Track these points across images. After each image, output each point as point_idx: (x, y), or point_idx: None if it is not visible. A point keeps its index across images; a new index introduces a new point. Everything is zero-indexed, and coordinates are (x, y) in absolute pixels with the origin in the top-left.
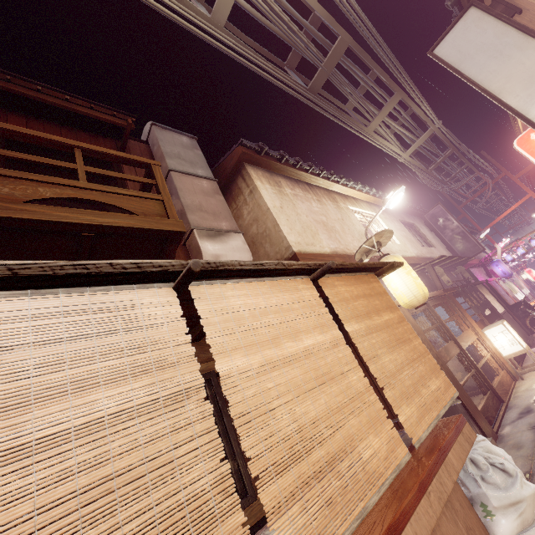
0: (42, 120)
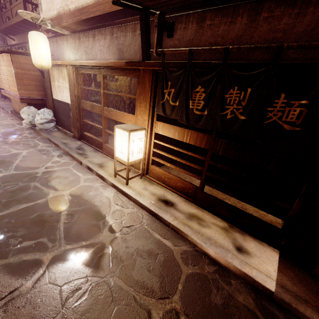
0: None
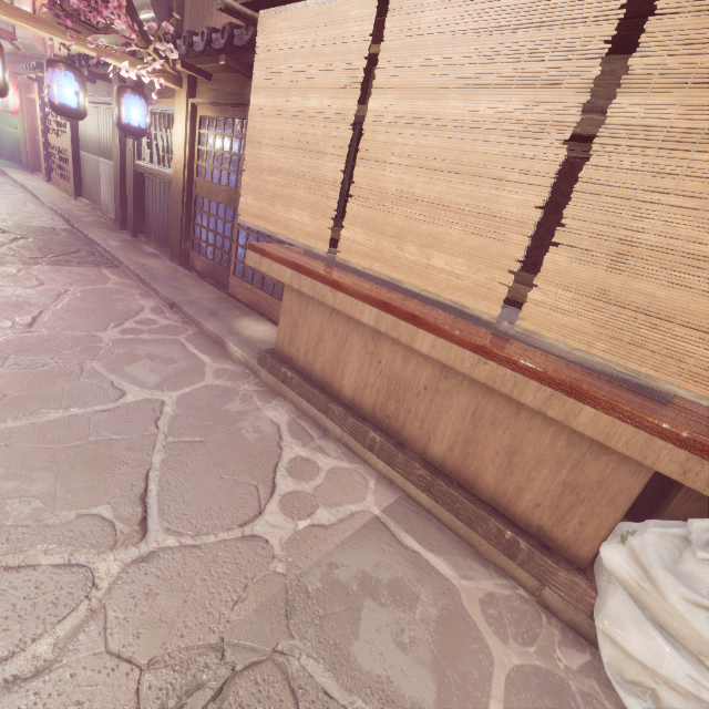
0: None
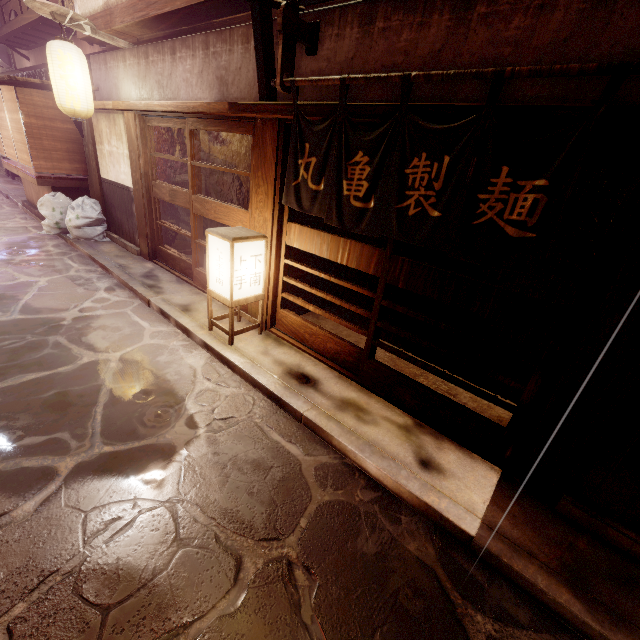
0: None
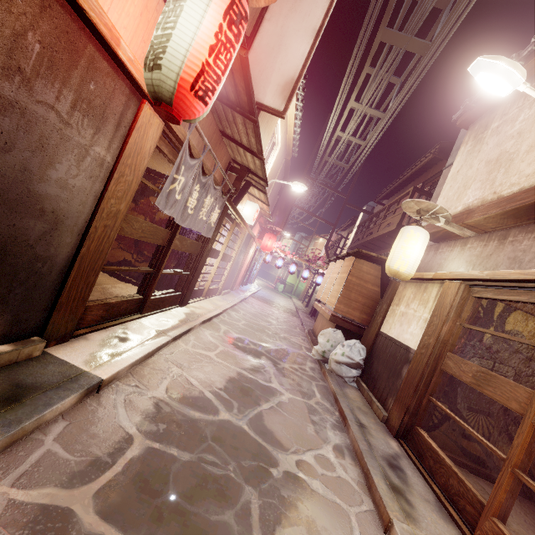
0: (437, 164)
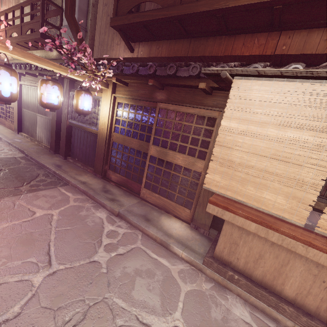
0: None
